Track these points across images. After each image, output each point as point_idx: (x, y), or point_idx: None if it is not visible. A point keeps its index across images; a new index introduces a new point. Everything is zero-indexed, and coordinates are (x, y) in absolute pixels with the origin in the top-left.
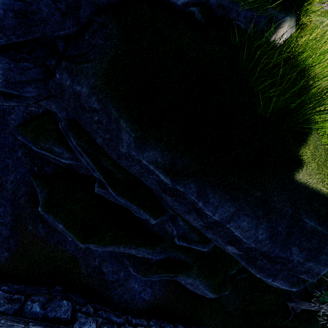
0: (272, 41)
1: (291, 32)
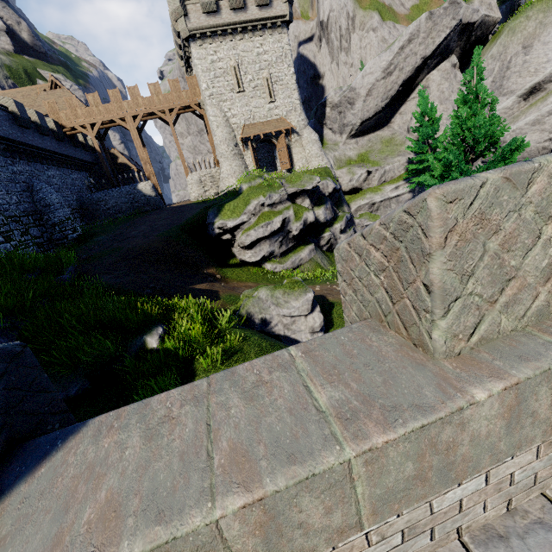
0: (149, 349)
1: (159, 333)
